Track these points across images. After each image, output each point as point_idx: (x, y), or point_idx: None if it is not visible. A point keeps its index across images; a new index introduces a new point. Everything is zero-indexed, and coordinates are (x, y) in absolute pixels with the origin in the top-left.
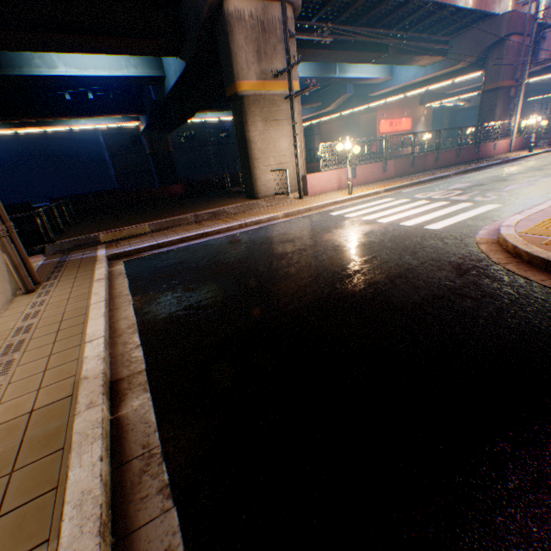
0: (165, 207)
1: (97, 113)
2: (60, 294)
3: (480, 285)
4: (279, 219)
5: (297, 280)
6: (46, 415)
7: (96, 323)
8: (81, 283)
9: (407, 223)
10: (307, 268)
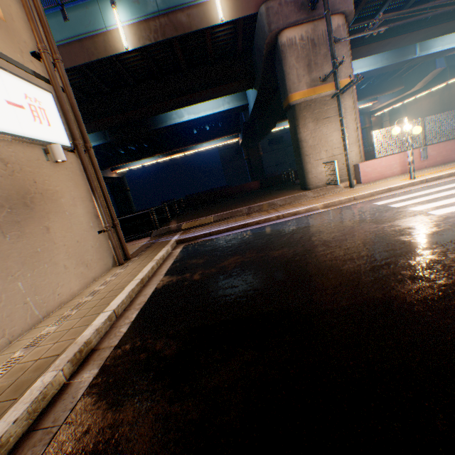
0: (238, 200)
1: (211, 138)
2: (130, 268)
3: None
4: (317, 209)
5: (280, 281)
6: (38, 365)
7: (121, 297)
8: (144, 262)
9: None
10: (301, 268)
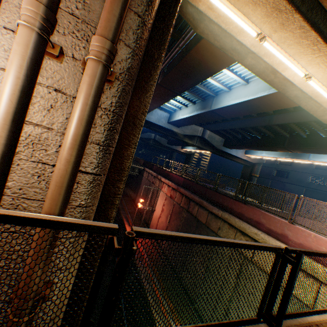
0: None
1: None
2: None
3: None
4: None
5: None
6: None
7: None
8: None
9: None
10: None
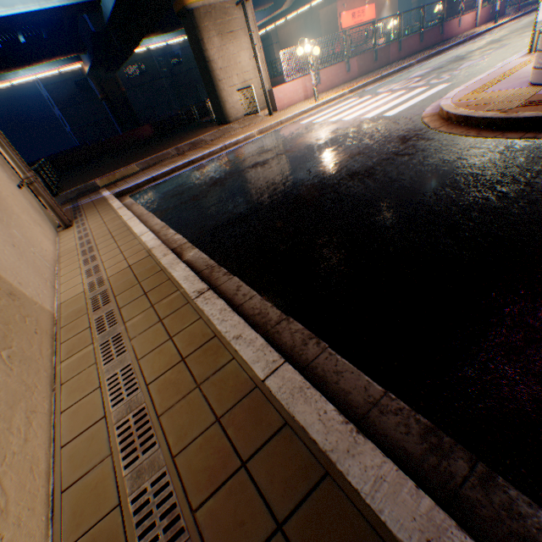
0: (142, 150)
1: (35, 59)
2: (95, 222)
3: (417, 146)
4: (254, 137)
5: (280, 174)
6: (140, 265)
7: (139, 227)
8: (106, 214)
9: (368, 116)
10: (287, 165)
